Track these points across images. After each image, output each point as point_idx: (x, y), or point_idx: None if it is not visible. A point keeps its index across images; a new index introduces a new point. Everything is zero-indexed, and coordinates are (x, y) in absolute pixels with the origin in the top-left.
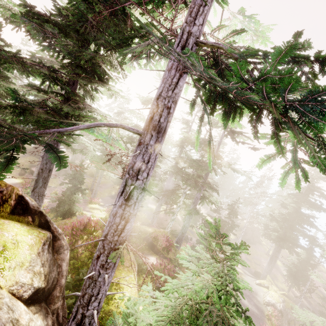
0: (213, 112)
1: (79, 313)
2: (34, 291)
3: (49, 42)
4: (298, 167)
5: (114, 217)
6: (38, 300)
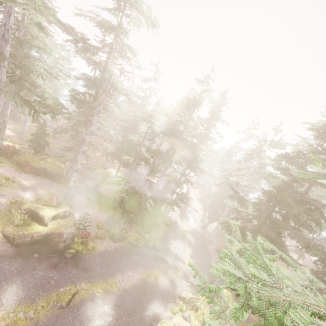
0: None
1: None
2: None
3: None
4: None
5: None
6: None
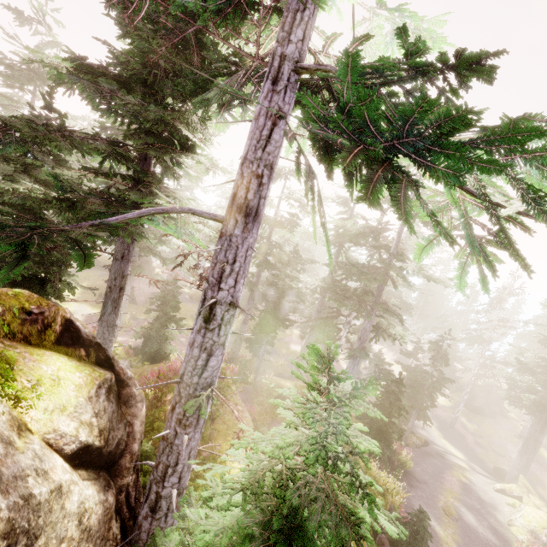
0: (330, 176)
1: (153, 491)
2: (82, 447)
3: (108, 104)
4: (479, 254)
5: (192, 347)
6: (93, 464)
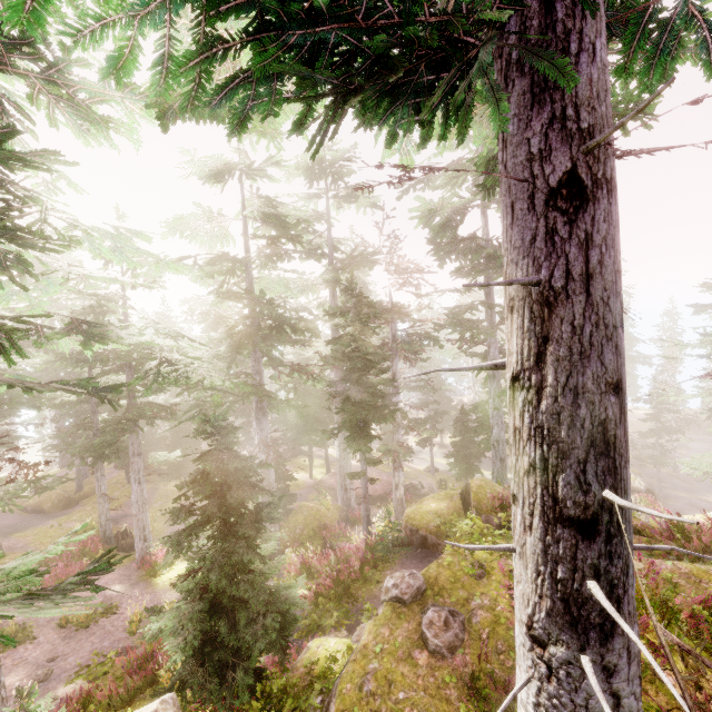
0: None
1: None
2: None
3: None
4: None
5: None
6: None
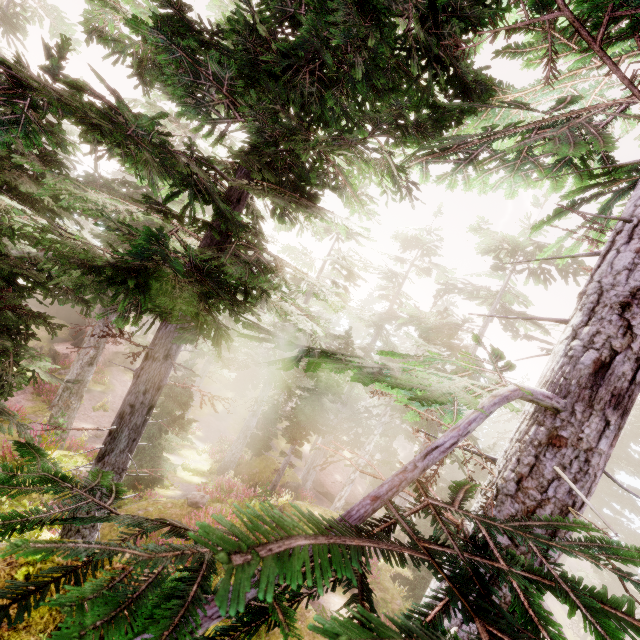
0: None
1: None
2: None
3: (199, 97)
4: None
5: None
6: None
